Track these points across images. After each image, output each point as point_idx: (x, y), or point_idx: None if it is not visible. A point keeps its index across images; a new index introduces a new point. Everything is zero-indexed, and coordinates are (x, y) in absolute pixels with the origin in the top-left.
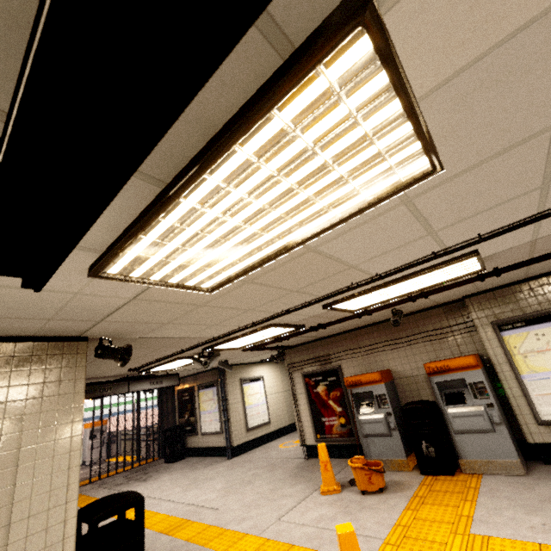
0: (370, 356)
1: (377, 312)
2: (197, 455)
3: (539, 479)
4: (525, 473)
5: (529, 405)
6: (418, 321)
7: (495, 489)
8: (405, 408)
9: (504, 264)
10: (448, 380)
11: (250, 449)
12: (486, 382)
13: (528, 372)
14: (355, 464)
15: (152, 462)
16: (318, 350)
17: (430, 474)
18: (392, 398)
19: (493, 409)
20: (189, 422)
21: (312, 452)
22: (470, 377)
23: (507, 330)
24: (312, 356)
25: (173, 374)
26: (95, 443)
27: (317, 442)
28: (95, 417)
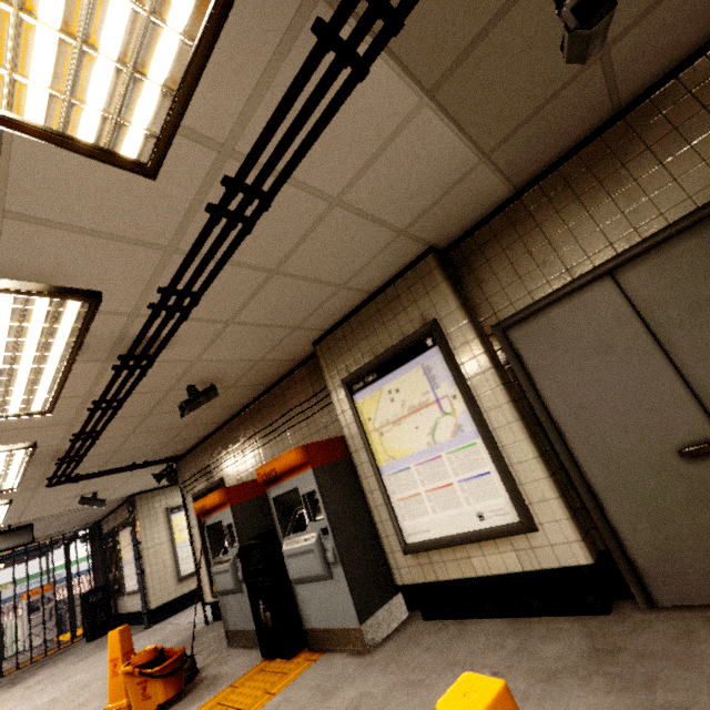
0: (247, 459)
1: (125, 400)
2: (129, 623)
3: (375, 662)
4: (371, 648)
5: (390, 518)
6: (285, 393)
7: (291, 697)
8: (241, 547)
9: (167, 279)
10: (283, 492)
11: (189, 606)
12: (322, 490)
13: (386, 460)
14: (124, 667)
15: (80, 641)
16: (204, 458)
17: (268, 657)
18: (251, 526)
19: (328, 537)
20: (116, 578)
21: (216, 612)
22: (303, 484)
23: (359, 390)
24: (199, 468)
25: (20, 528)
26: (38, 618)
27: (213, 597)
28: (82, 572)
